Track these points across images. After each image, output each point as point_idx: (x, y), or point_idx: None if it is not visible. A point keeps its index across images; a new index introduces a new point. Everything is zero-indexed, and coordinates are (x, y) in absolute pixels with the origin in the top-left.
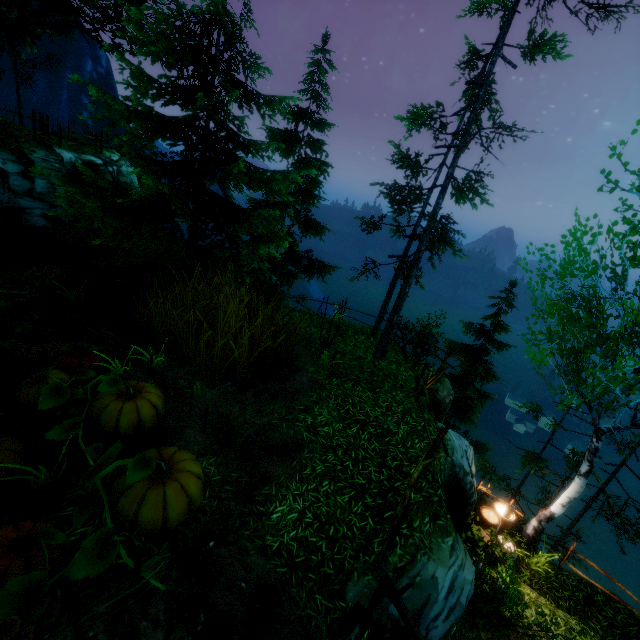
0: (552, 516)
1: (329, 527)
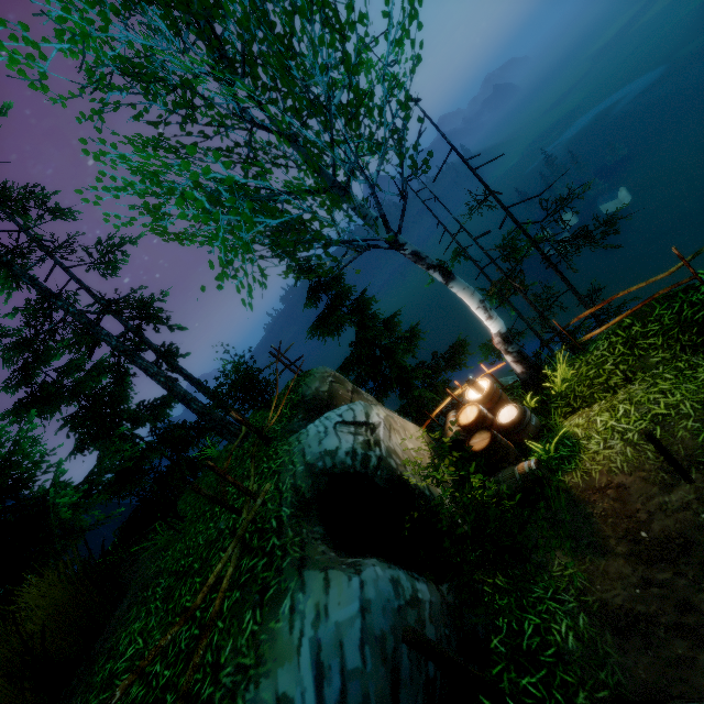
0: (502, 335)
1: None
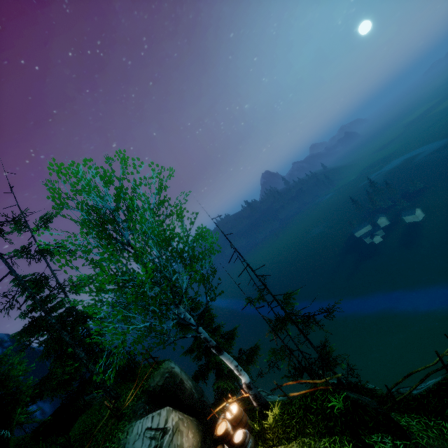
0: (246, 384)
1: None
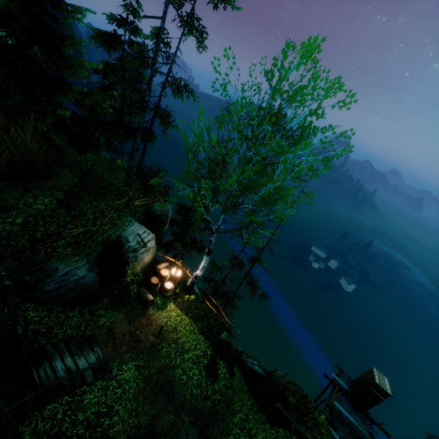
0: (197, 275)
1: (4, 241)
